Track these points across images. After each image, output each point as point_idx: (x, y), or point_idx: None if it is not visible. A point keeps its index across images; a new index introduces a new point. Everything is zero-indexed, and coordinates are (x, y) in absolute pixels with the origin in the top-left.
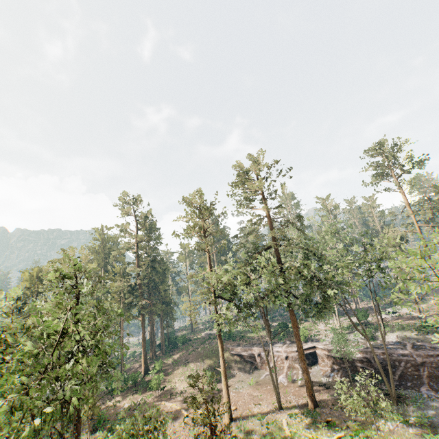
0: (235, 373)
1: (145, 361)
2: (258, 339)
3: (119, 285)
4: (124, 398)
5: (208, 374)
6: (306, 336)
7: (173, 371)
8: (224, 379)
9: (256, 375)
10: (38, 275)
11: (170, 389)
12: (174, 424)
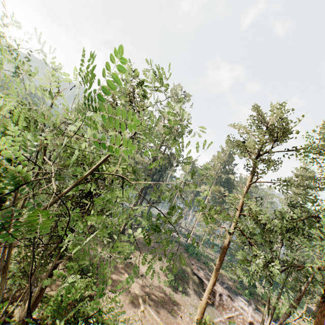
0: (191, 292)
1: (125, 225)
2: (221, 276)
3: (139, 157)
4: (99, 244)
5: (170, 277)
6: (278, 316)
7: (141, 249)
8: (200, 315)
9: (211, 312)
10: (90, 115)
11: (134, 265)
12: (129, 310)
